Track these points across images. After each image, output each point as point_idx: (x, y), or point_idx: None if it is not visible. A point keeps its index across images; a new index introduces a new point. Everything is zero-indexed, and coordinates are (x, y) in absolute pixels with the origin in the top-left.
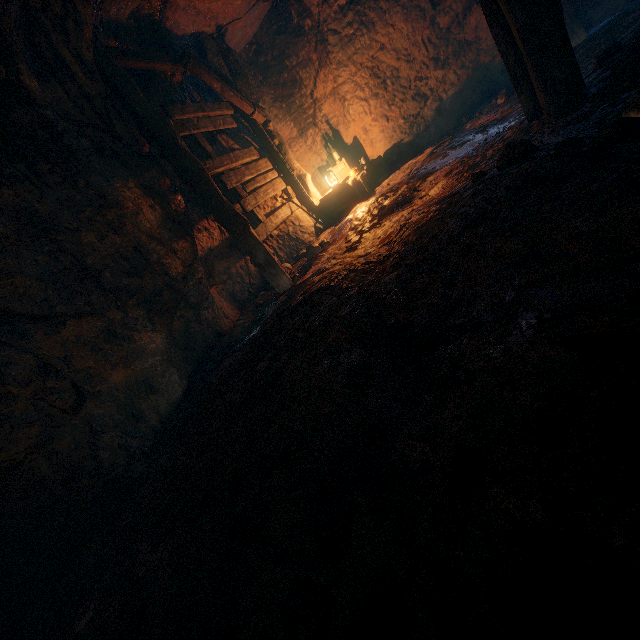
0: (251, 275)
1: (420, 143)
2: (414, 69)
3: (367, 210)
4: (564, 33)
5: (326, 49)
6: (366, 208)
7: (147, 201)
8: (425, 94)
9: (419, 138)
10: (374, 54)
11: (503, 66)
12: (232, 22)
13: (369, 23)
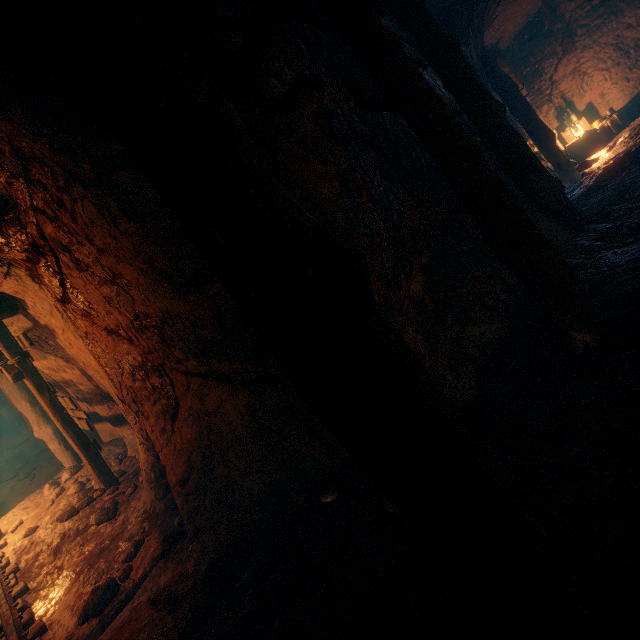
0: None
1: None
2: None
3: None
4: None
5: (572, 40)
6: None
7: None
8: None
9: None
10: (619, 33)
11: None
12: (505, 36)
13: (618, 12)
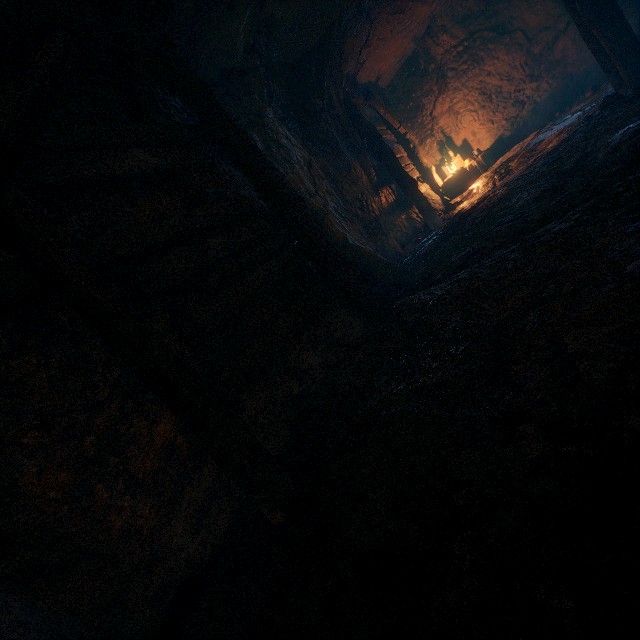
0: (405, 228)
1: (520, 136)
2: (513, 85)
3: (494, 172)
4: (634, 39)
5: (445, 81)
6: (492, 172)
7: (362, 172)
8: (522, 101)
9: (519, 132)
10: (482, 79)
11: (587, 72)
12: (384, 73)
13: (479, 60)
